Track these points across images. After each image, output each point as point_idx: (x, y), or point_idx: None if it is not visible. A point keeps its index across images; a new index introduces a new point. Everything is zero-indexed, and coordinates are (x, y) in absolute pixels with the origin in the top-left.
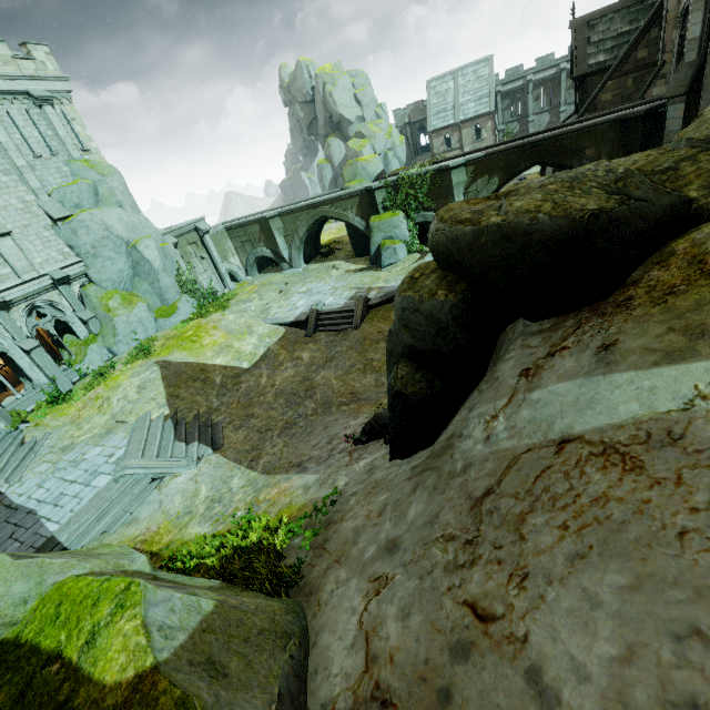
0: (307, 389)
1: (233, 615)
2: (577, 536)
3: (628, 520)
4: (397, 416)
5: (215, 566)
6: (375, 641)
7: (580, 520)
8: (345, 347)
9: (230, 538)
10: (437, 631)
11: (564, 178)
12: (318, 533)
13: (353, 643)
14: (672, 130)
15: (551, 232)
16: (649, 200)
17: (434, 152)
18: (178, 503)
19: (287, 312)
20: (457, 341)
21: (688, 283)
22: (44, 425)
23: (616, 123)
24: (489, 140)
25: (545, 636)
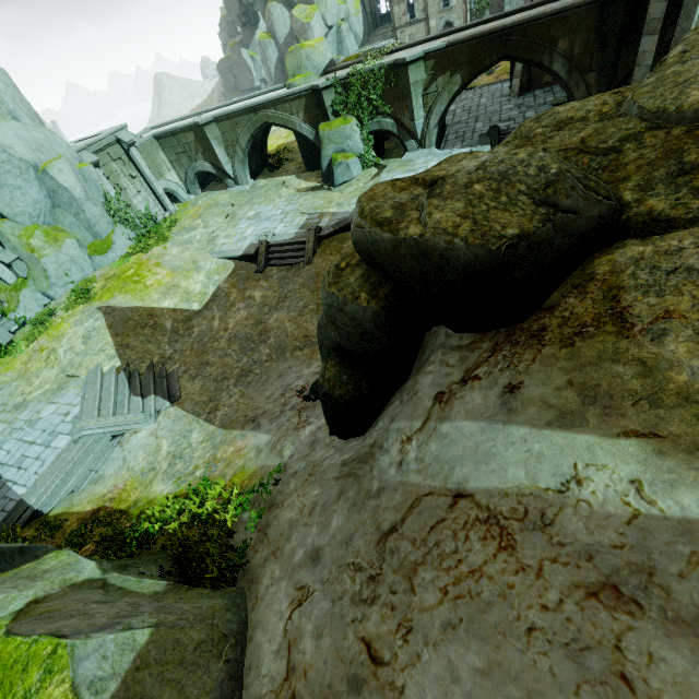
0: (261, 334)
1: (170, 637)
2: (453, 604)
3: (493, 603)
4: (329, 409)
5: (176, 532)
6: (295, 653)
7: (458, 589)
8: (298, 285)
9: (188, 504)
10: (340, 660)
11: (493, 172)
12: (263, 513)
13: (278, 649)
14: (654, 18)
15: (467, 261)
16: (578, 210)
17: (395, 25)
18: (141, 459)
19: (235, 243)
20: (382, 346)
21: (597, 325)
22: None
23: (594, 6)
24: (459, 9)
25: (416, 693)
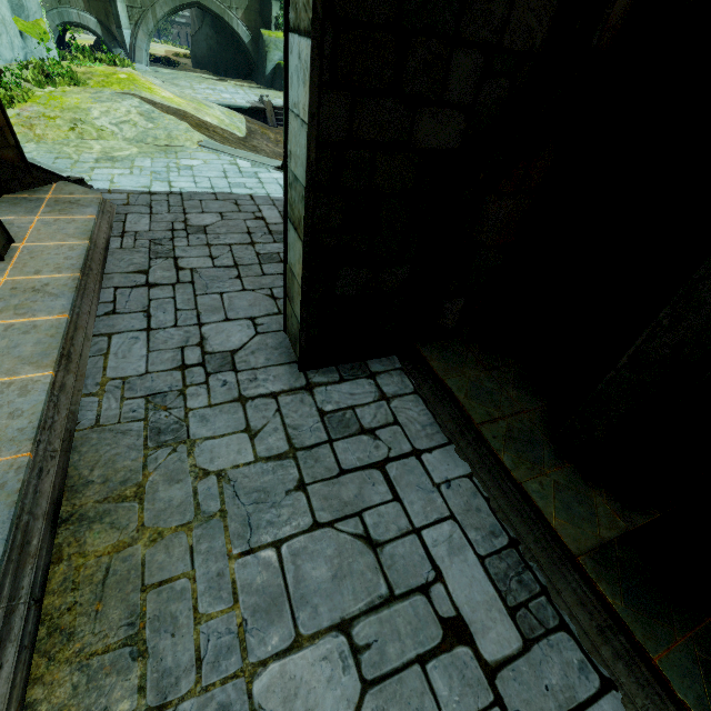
0: None
1: None
2: None
3: None
4: None
5: None
6: None
7: None
8: None
9: None
10: None
11: None
12: None
13: None
14: None
15: None
16: None
17: None
18: None
19: (225, 99)
20: None
21: None
22: None
23: None
24: None
25: None
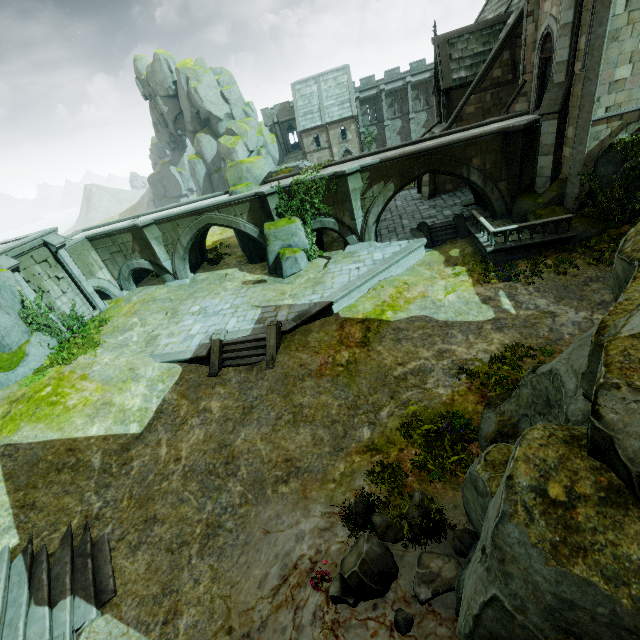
0: (227, 463)
1: None
2: None
3: None
4: None
5: None
6: None
7: None
8: (264, 390)
9: None
10: None
11: None
12: None
13: None
14: (546, 144)
15: None
16: None
17: (305, 151)
18: None
19: (181, 343)
20: None
21: None
22: None
23: (498, 135)
24: (354, 141)
25: None
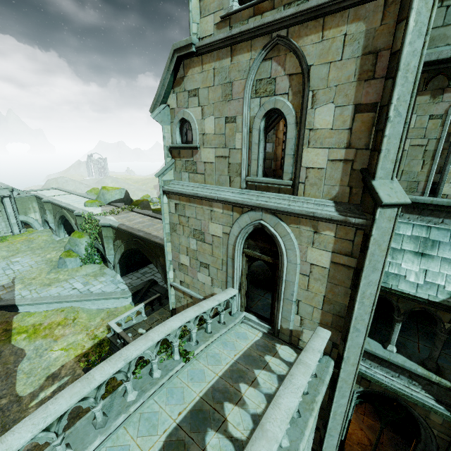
0: None
1: None
2: None
3: None
4: None
5: None
6: None
7: None
8: None
9: None
10: None
11: None
12: None
13: None
14: None
15: None
16: None
17: None
18: None
19: None
20: None
21: None
22: None
23: None
24: None
25: None
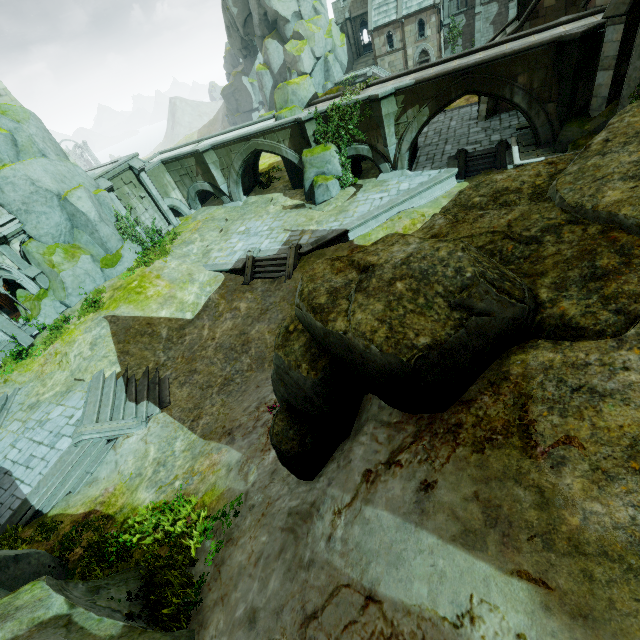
0: (243, 344)
1: None
2: None
3: None
4: (281, 455)
5: (150, 549)
6: None
7: None
8: (278, 298)
9: (163, 520)
10: None
11: (415, 269)
12: (221, 546)
13: None
14: (608, 55)
15: (383, 365)
16: (492, 313)
17: (376, 54)
18: (130, 463)
19: (226, 257)
20: (322, 409)
21: (505, 434)
22: (13, 381)
23: (551, 46)
24: (433, 38)
25: None
